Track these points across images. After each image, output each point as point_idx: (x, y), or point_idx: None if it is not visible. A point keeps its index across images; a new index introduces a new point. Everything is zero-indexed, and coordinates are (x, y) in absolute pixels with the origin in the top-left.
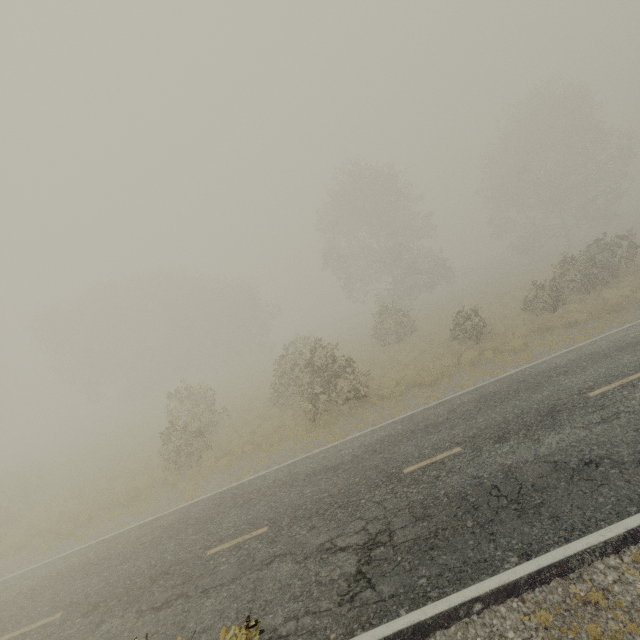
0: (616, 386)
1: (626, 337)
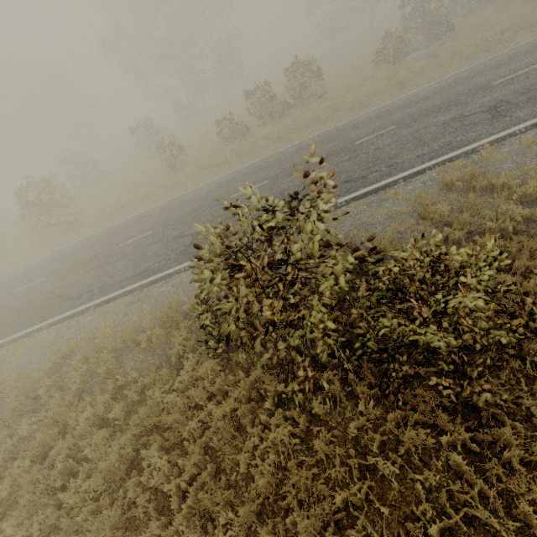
0: (132, 241)
1: (199, 191)
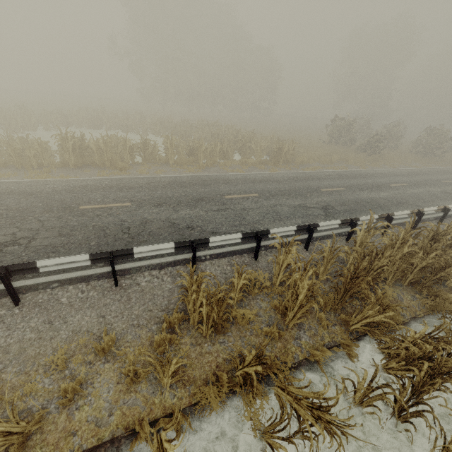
0: None
1: None
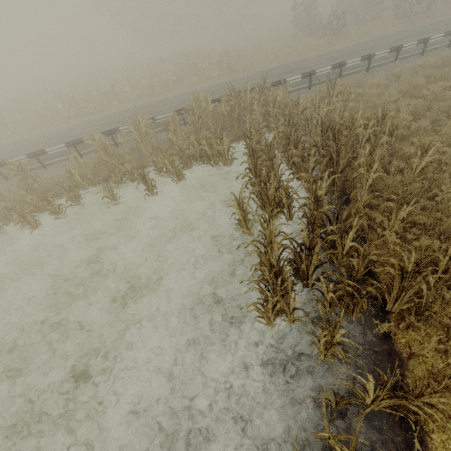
0: None
1: None
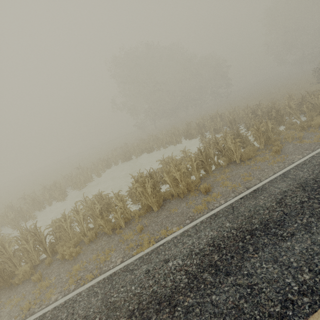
0: None
1: None
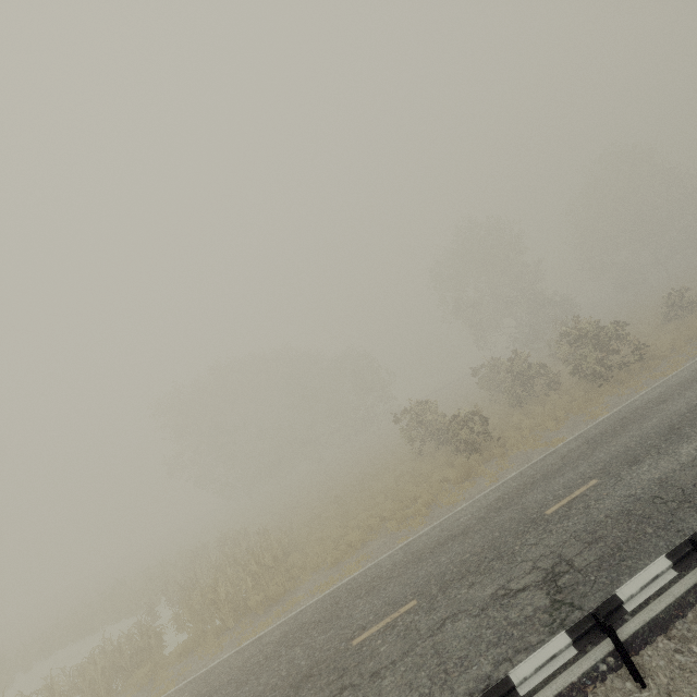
0: None
1: None
